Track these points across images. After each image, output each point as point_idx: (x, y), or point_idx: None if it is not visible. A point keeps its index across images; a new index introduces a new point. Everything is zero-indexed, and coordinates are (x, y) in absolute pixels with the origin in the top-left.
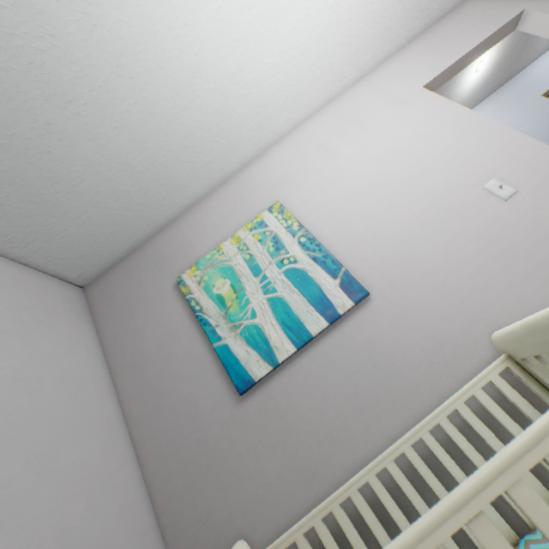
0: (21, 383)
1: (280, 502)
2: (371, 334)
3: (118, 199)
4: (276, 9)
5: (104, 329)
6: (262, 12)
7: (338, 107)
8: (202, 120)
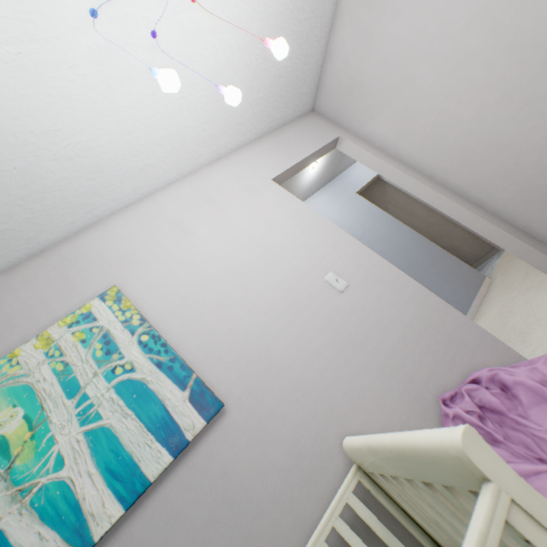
0: None
1: None
2: (227, 460)
3: None
4: (111, 76)
5: None
6: (92, 75)
7: (194, 183)
8: None
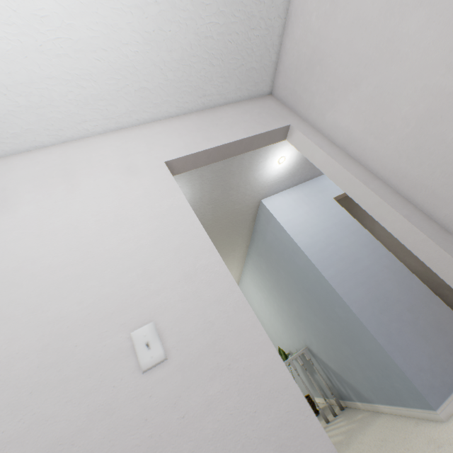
0: None
1: None
2: None
3: None
4: None
5: None
6: None
7: (69, 151)
8: None
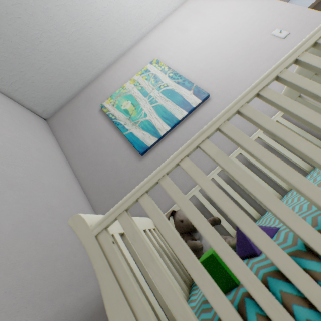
0: (17, 144)
1: (166, 201)
2: (212, 116)
3: (62, 58)
4: None
5: (60, 138)
6: None
7: (187, 6)
8: (107, 7)
